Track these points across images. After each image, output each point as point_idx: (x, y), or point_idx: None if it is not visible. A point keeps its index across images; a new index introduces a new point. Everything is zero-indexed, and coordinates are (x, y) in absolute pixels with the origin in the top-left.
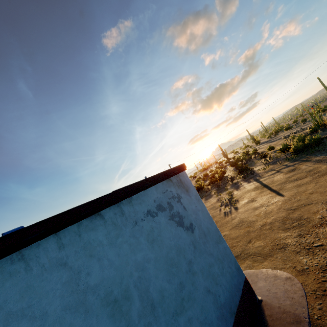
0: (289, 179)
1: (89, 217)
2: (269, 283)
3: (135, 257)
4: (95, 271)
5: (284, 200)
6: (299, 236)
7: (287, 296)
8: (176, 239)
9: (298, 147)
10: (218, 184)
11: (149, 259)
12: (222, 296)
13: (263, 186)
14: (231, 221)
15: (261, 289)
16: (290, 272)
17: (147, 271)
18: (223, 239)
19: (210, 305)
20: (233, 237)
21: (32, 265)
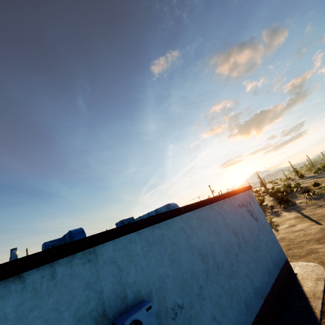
0: None
1: (222, 200)
2: (302, 267)
3: (238, 221)
4: (227, 219)
5: (322, 227)
6: None
7: (314, 272)
8: (251, 221)
9: None
10: None
11: (242, 224)
12: (273, 257)
13: (304, 216)
14: None
15: (297, 270)
16: (318, 263)
17: (242, 228)
18: (273, 233)
19: (268, 257)
20: None
21: (214, 210)
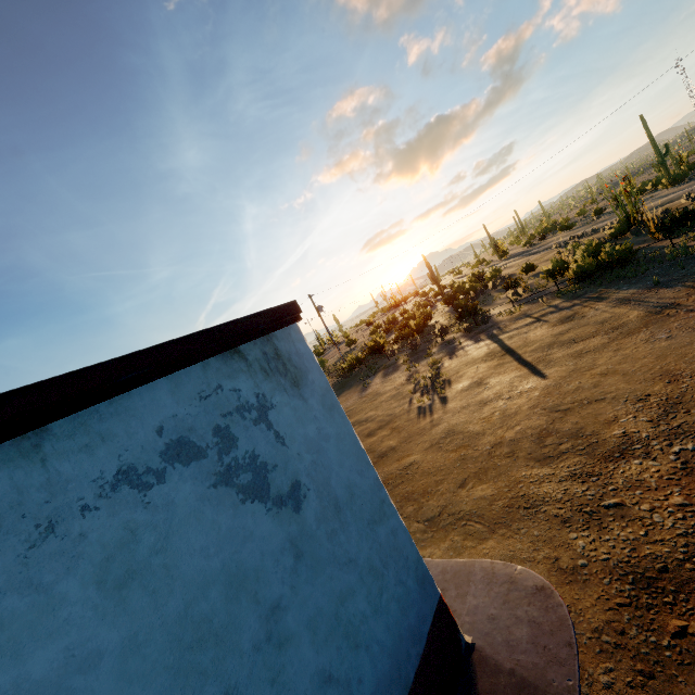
0: (560, 338)
1: None
2: (494, 600)
3: (19, 672)
4: None
5: (547, 386)
6: (572, 478)
7: (534, 641)
8: (232, 548)
9: (584, 268)
10: (414, 343)
11: (95, 656)
12: (367, 678)
13: (506, 351)
14: (429, 430)
15: (475, 616)
16: (546, 572)
17: None
18: (392, 509)
19: None
20: (430, 471)
21: None
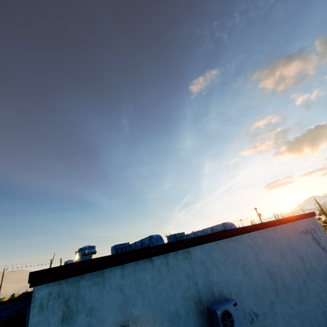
0: None
1: (285, 224)
2: None
3: (303, 247)
4: (292, 244)
5: None
6: None
7: None
8: (317, 250)
9: None
10: None
11: (308, 251)
12: None
13: None
14: None
15: None
16: None
17: (308, 255)
18: None
19: None
20: None
21: (277, 232)
